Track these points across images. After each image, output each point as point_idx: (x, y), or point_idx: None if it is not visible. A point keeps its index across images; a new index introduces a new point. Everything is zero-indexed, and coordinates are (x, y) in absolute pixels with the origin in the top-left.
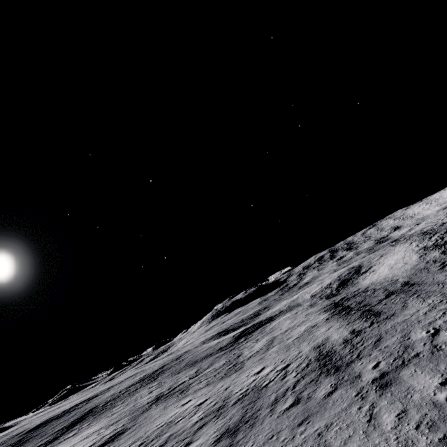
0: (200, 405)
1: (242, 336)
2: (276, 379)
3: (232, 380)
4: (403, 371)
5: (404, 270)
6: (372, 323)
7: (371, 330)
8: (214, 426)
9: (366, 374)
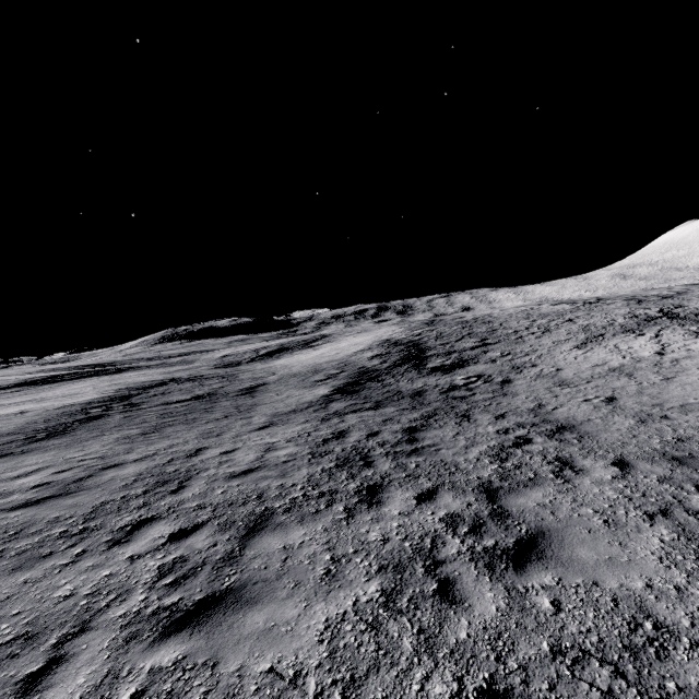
0: None
1: (28, 385)
2: None
3: None
4: None
5: (310, 364)
6: None
7: None
8: None
9: None
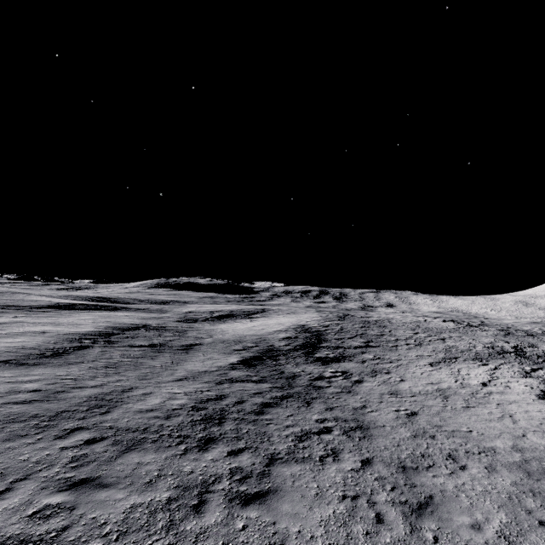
0: None
1: (55, 308)
2: None
3: None
4: None
5: (239, 334)
6: (4, 361)
7: None
8: None
9: None
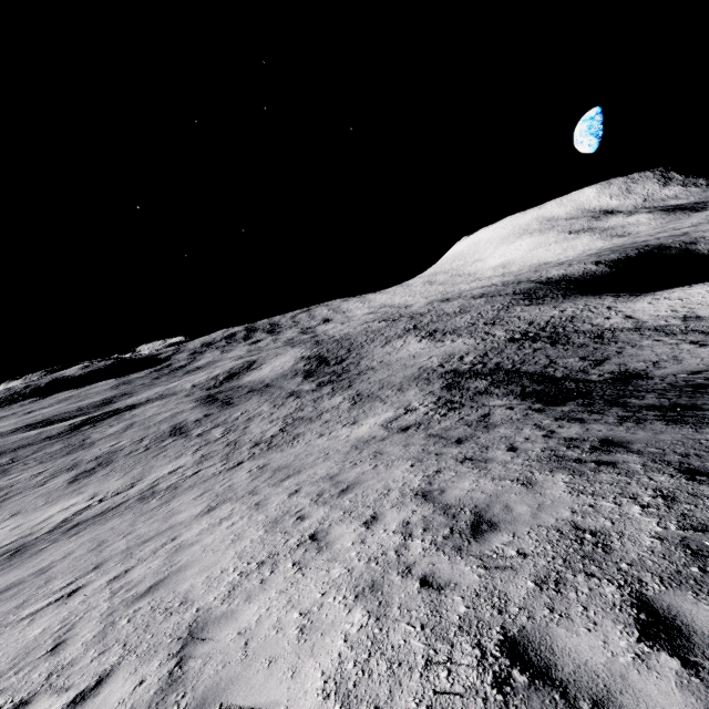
0: (40, 473)
1: (87, 425)
2: (132, 445)
3: (80, 454)
4: (214, 429)
5: (276, 374)
6: (222, 410)
7: (218, 413)
8: (69, 474)
9: (196, 433)
